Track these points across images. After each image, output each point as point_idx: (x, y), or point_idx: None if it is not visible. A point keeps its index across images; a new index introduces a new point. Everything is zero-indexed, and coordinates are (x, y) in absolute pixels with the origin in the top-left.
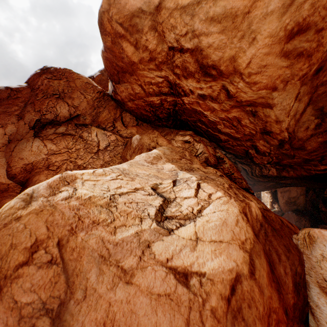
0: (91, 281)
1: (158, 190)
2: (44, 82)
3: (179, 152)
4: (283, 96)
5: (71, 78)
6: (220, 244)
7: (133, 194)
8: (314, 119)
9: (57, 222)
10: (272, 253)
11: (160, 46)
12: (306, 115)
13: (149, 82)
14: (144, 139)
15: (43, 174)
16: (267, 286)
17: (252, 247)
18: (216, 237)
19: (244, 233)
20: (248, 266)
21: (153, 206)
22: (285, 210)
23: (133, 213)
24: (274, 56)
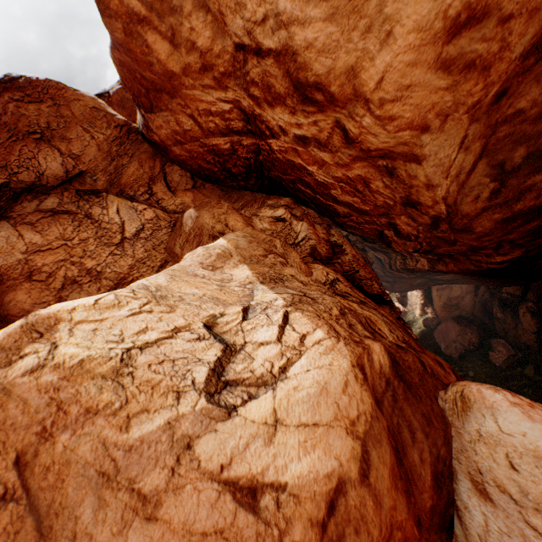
0: (83, 521)
1: (216, 329)
2: (9, 108)
3: (264, 240)
4: (440, 142)
5: (63, 99)
6: (314, 429)
7: (168, 343)
8: (490, 183)
9: (14, 420)
10: (402, 429)
11: (219, 41)
12: (477, 176)
13: (207, 110)
14: (204, 217)
15: (21, 290)
16: (390, 490)
17: (368, 428)
18: (309, 418)
19: (357, 405)
20: (358, 464)
21: (204, 363)
22: (443, 318)
23: (163, 385)
24: (424, 68)
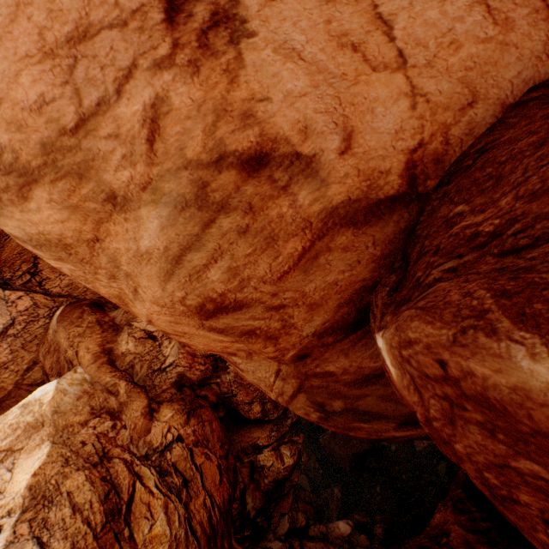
0: None
1: None
2: None
3: (106, 385)
4: (255, 365)
5: None
6: None
7: None
8: (315, 411)
9: None
10: None
11: None
12: (300, 402)
13: None
14: (60, 335)
15: None
16: None
17: None
18: None
19: None
20: None
21: None
22: None
23: None
24: (192, 327)
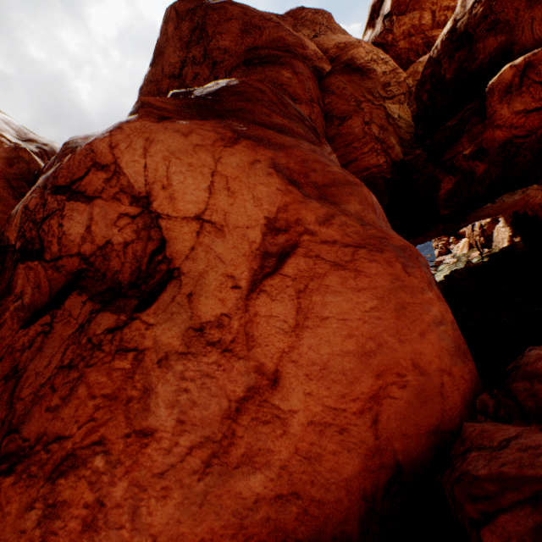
0: None
1: None
2: (308, 15)
3: None
4: None
5: (329, 21)
6: None
7: None
8: None
9: None
10: None
11: None
12: None
13: (446, 7)
14: None
15: (362, 48)
16: None
17: None
18: None
19: None
20: None
21: None
22: None
23: None
24: None
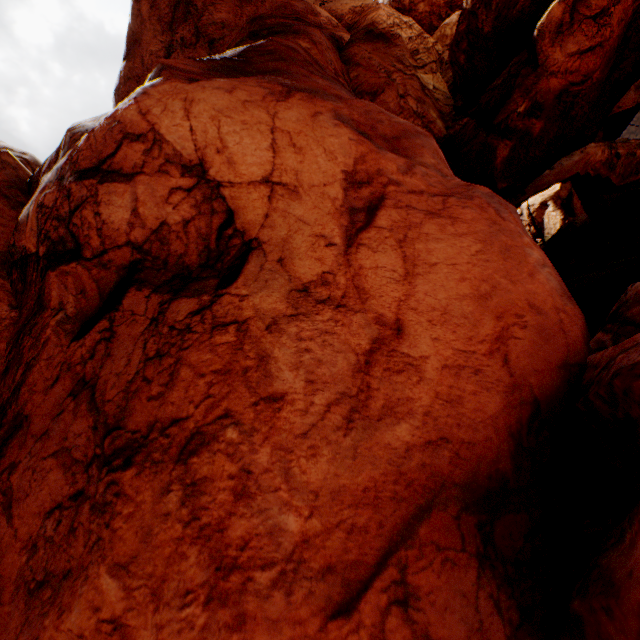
0: None
1: None
2: None
3: None
4: None
5: None
6: None
7: None
8: None
9: None
10: None
11: None
12: None
13: None
14: None
15: (382, 10)
16: None
17: None
18: None
19: None
20: None
21: None
22: None
23: None
24: None
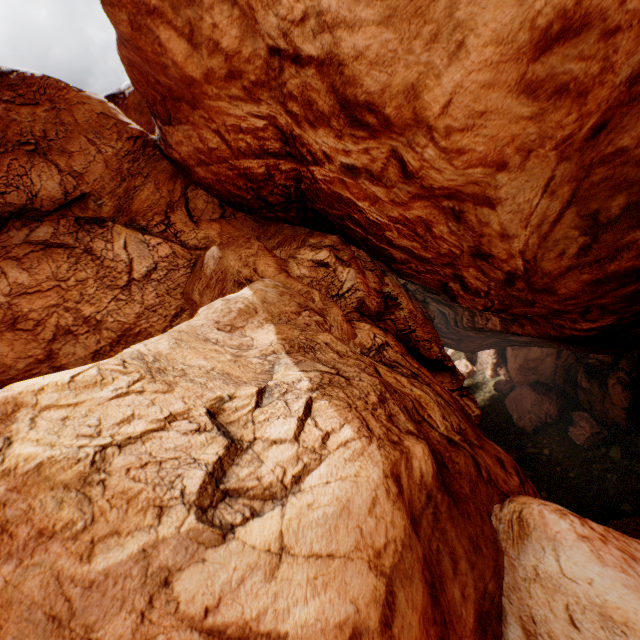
0: None
1: (222, 418)
2: None
3: (299, 292)
4: (520, 183)
5: (63, 101)
6: (328, 562)
7: (157, 437)
8: (579, 237)
9: None
10: (442, 556)
11: (249, 42)
12: (563, 227)
13: (236, 126)
14: (229, 259)
15: (2, 341)
16: None
17: (397, 560)
18: (323, 546)
19: (386, 530)
20: (380, 609)
21: (201, 465)
22: (518, 382)
23: (142, 497)
24: (503, 91)
